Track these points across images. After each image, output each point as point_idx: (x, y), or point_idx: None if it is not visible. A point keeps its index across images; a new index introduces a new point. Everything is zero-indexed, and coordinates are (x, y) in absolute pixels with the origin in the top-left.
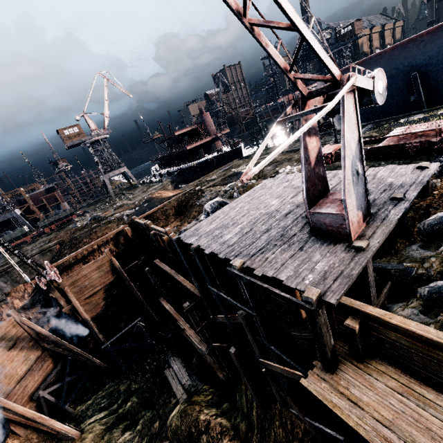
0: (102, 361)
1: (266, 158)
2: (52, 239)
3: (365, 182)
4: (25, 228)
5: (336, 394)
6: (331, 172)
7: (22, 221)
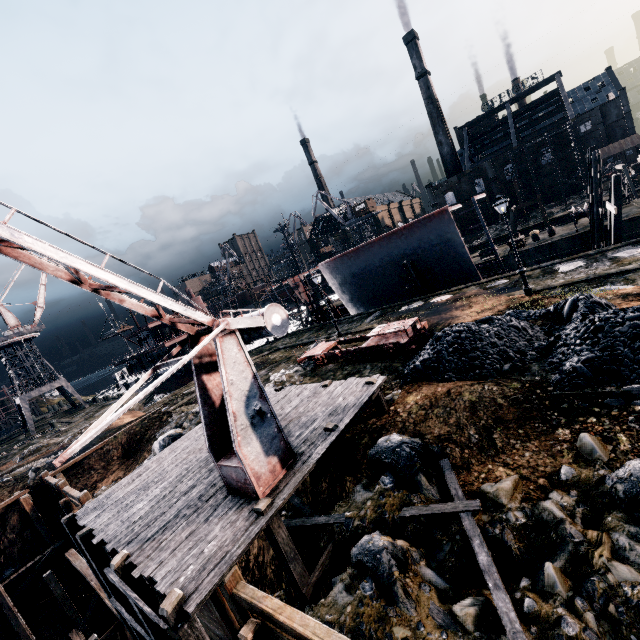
0: None
1: (94, 430)
2: None
3: (275, 420)
4: None
5: None
6: (301, 387)
7: None
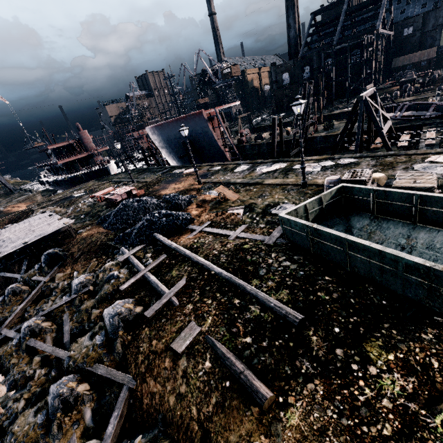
0: None
1: None
2: None
3: None
4: None
5: None
6: (56, 217)
7: None
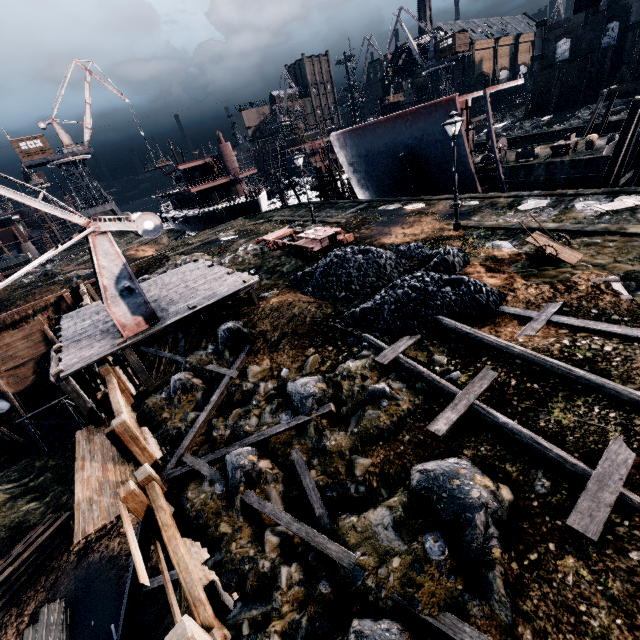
0: (21, 437)
1: (4, 282)
2: None
3: (143, 295)
4: None
5: (87, 438)
6: (220, 269)
7: None
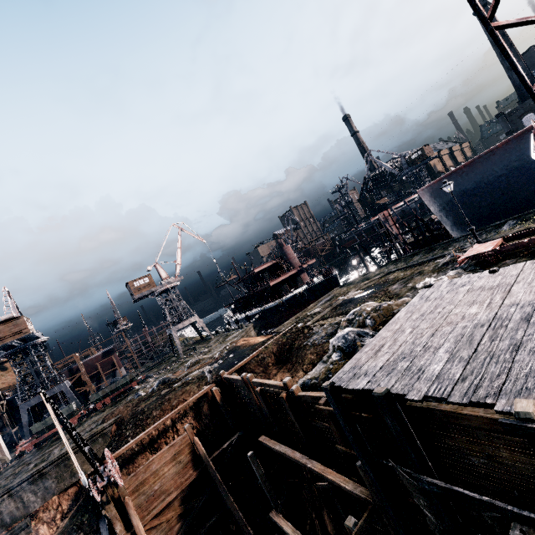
0: None
1: None
2: (108, 417)
3: None
4: (74, 405)
5: None
6: None
7: (70, 395)
